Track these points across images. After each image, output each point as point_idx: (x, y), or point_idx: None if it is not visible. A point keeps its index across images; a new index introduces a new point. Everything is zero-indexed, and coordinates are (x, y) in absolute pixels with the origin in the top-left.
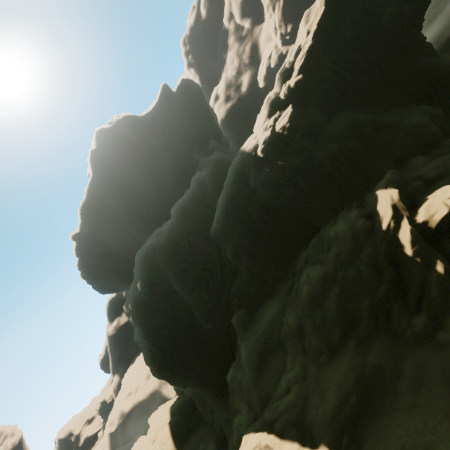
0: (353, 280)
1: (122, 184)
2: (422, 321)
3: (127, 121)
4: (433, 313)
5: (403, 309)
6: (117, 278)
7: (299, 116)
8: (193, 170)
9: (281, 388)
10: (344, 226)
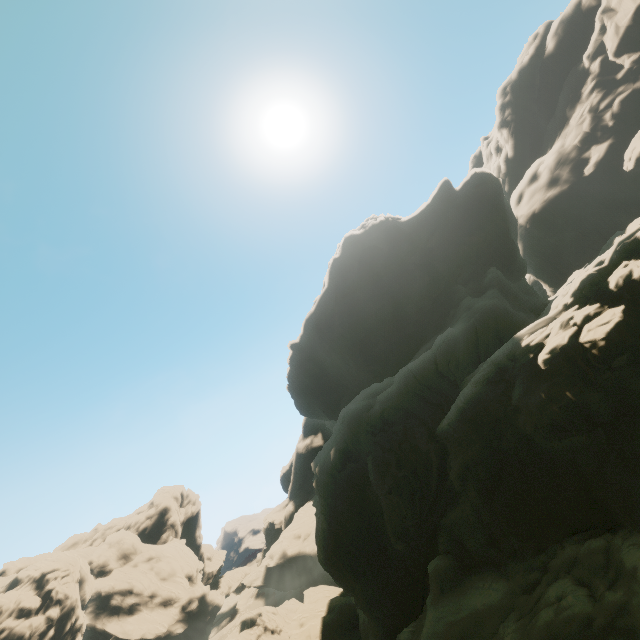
0: None
1: (355, 306)
2: None
3: (383, 227)
4: None
5: None
6: (321, 406)
7: (633, 329)
8: (450, 309)
9: None
10: None
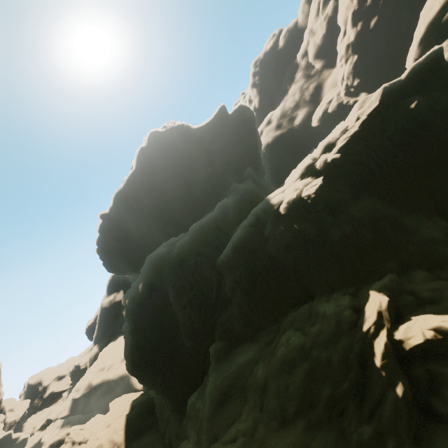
0: (323, 364)
1: (157, 185)
2: (369, 432)
3: (180, 130)
4: (380, 429)
5: (357, 412)
6: (126, 263)
7: (326, 189)
8: (223, 191)
9: (229, 435)
10: (333, 309)
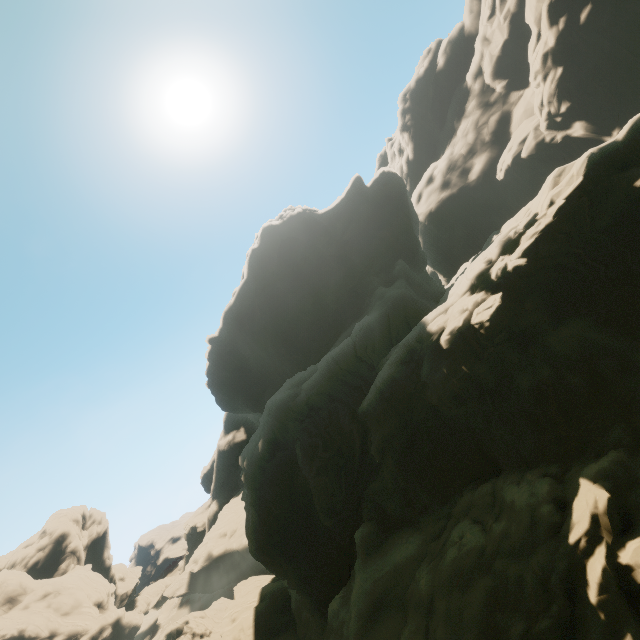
0: (512, 584)
1: (276, 297)
2: None
3: (301, 219)
4: None
5: None
6: (244, 400)
7: (508, 311)
8: (365, 298)
9: None
10: (525, 499)
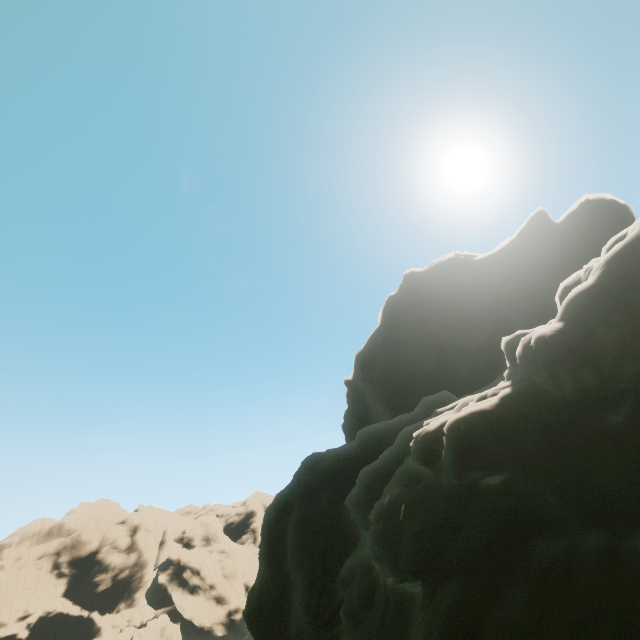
0: None
1: (394, 350)
2: None
3: (450, 266)
4: None
5: None
6: None
7: (510, 431)
8: (501, 372)
9: None
10: None
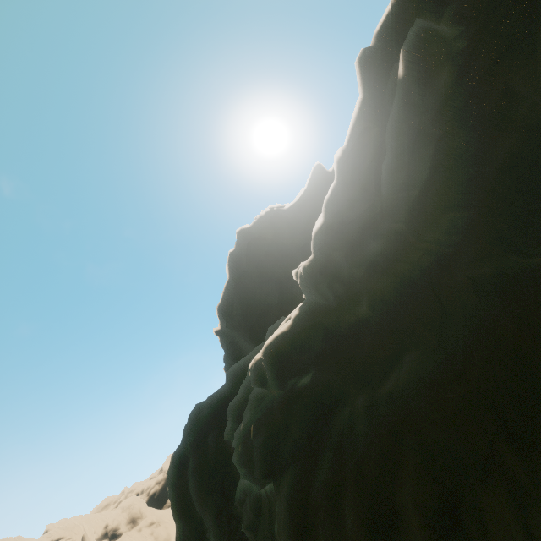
0: None
1: (245, 295)
2: None
3: (269, 217)
4: None
5: None
6: None
7: (304, 341)
8: None
9: None
10: None
